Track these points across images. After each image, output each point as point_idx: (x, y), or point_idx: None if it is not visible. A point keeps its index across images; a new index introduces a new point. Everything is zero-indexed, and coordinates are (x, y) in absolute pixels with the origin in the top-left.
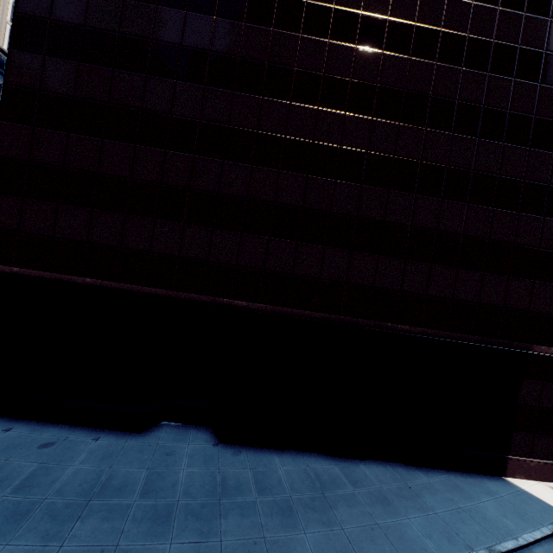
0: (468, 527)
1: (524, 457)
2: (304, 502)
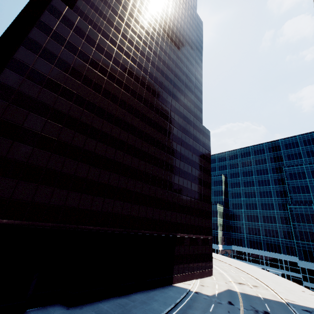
0: (168, 300)
1: (177, 274)
2: (120, 313)
